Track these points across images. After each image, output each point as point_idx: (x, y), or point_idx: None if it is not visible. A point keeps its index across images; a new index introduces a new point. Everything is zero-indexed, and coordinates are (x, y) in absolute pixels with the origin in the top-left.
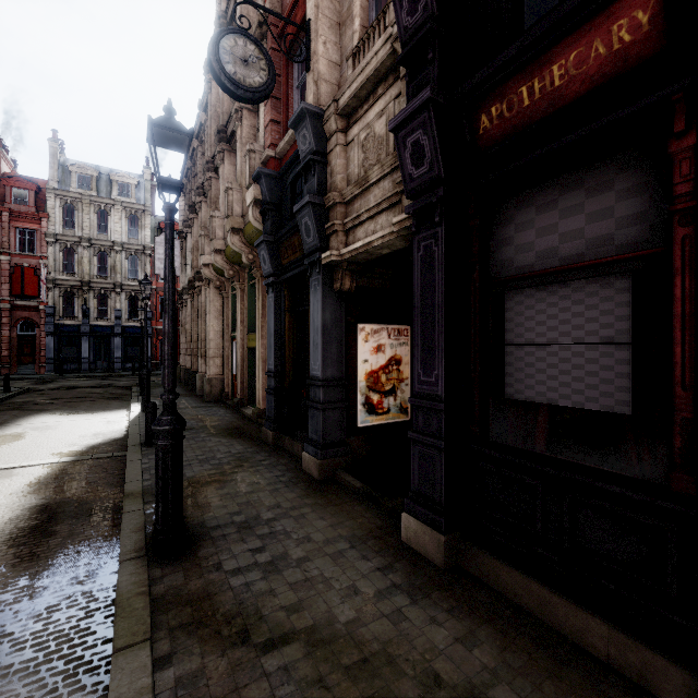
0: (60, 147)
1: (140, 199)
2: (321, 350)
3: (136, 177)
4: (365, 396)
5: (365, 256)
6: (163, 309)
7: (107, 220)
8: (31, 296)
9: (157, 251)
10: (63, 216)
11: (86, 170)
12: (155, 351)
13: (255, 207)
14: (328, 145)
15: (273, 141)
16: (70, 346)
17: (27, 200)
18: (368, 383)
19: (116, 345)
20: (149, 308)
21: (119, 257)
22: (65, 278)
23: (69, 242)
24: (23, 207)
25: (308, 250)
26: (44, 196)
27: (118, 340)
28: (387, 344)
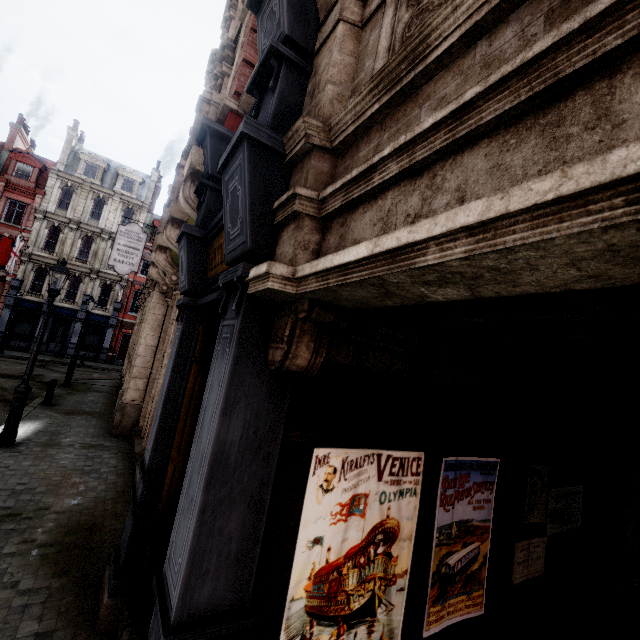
0: (78, 136)
1: (141, 195)
2: (191, 530)
3: (144, 176)
4: (299, 638)
5: (367, 296)
6: (134, 302)
7: (102, 209)
8: (0, 265)
9: (118, 241)
10: (60, 197)
11: (96, 160)
12: (114, 343)
13: (190, 182)
14: (320, 34)
15: (239, 88)
16: (28, 322)
17: (30, 175)
18: (311, 599)
19: (75, 330)
20: (121, 299)
21: (104, 245)
22: (43, 255)
23: (57, 221)
24: (23, 181)
25: (229, 254)
26: (48, 176)
27: (78, 326)
28: (373, 492)
